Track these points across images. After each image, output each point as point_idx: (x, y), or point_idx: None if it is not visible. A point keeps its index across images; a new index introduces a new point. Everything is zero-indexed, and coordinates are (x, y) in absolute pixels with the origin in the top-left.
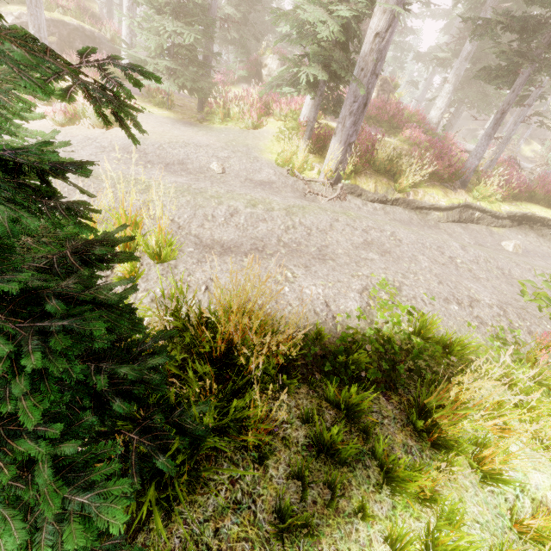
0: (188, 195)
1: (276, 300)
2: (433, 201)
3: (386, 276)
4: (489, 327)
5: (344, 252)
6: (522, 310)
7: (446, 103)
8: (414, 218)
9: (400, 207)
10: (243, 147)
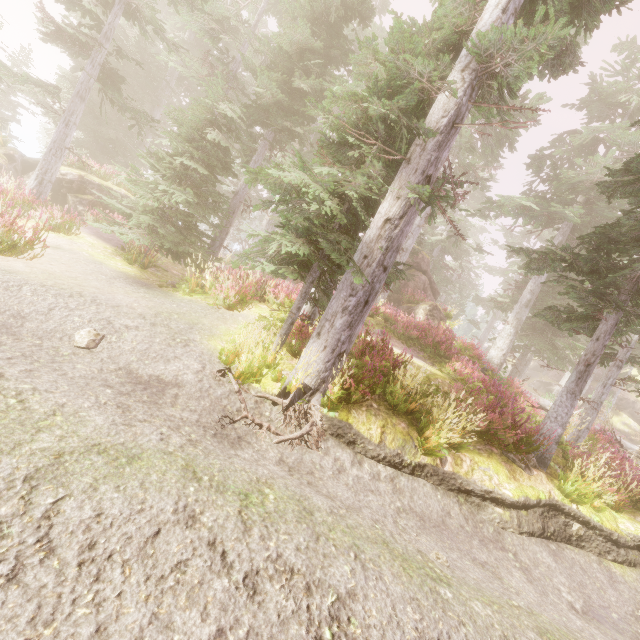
0: None
1: None
2: (489, 485)
3: None
4: None
5: None
6: None
7: (508, 345)
8: (453, 511)
9: (428, 482)
10: (183, 324)
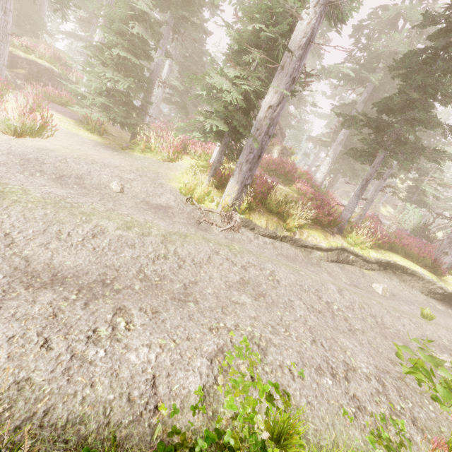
0: (51, 208)
1: (71, 376)
2: (315, 242)
3: (252, 330)
4: (368, 417)
5: (214, 292)
6: (401, 381)
7: (327, 170)
8: (299, 254)
9: (288, 244)
10: (152, 174)
